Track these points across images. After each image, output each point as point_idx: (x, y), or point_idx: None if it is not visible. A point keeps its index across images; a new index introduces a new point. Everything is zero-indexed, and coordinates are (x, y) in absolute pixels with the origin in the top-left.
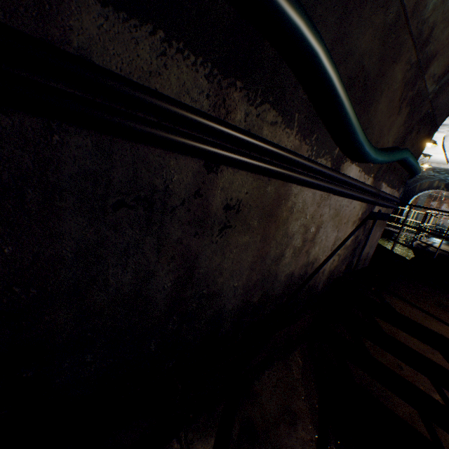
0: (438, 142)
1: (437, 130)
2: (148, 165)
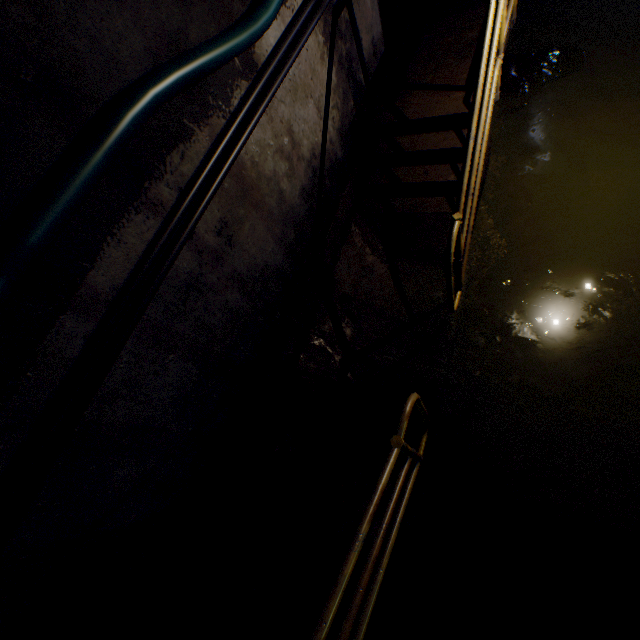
0: None
1: None
2: (172, 279)
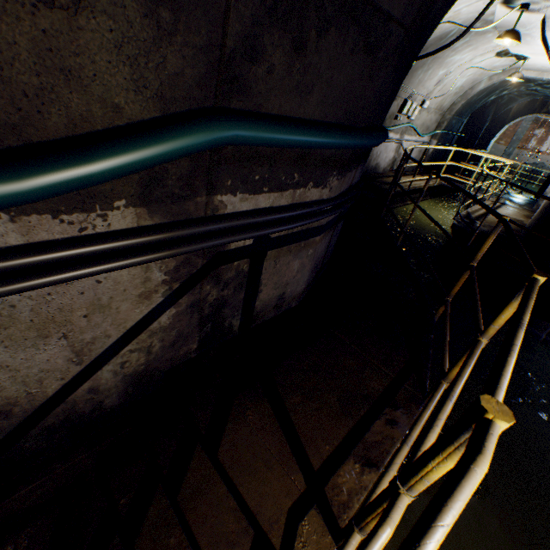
0: (534, 33)
1: (528, 8)
2: None
